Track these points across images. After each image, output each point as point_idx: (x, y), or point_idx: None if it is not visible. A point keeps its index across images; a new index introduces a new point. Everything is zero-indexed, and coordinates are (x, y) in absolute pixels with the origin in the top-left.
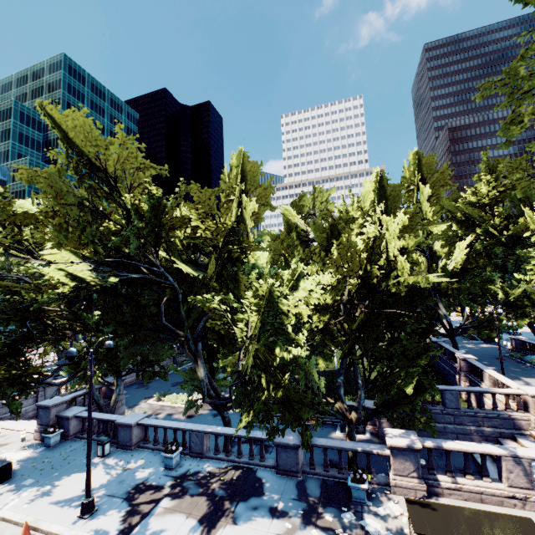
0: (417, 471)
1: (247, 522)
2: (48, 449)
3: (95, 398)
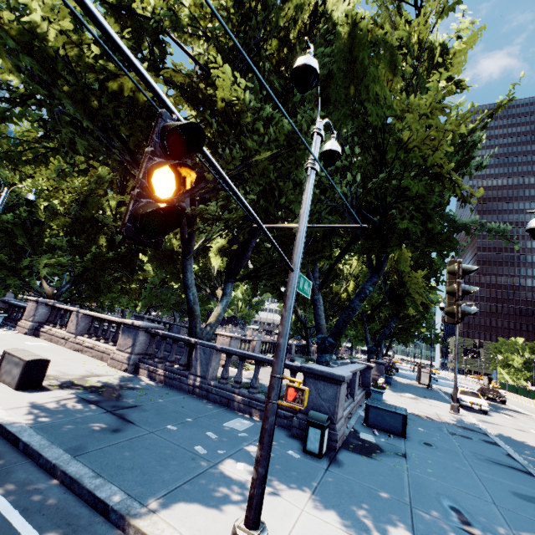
0: (32, 317)
1: None
2: None
3: None
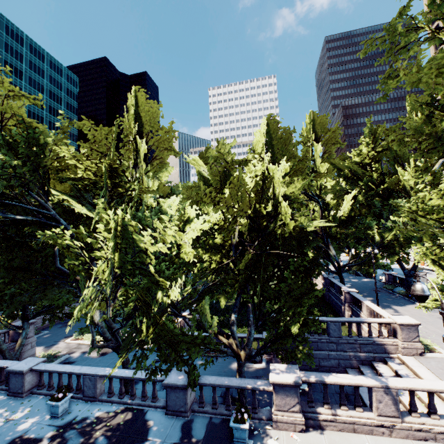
0: (297, 406)
1: None
2: None
3: None
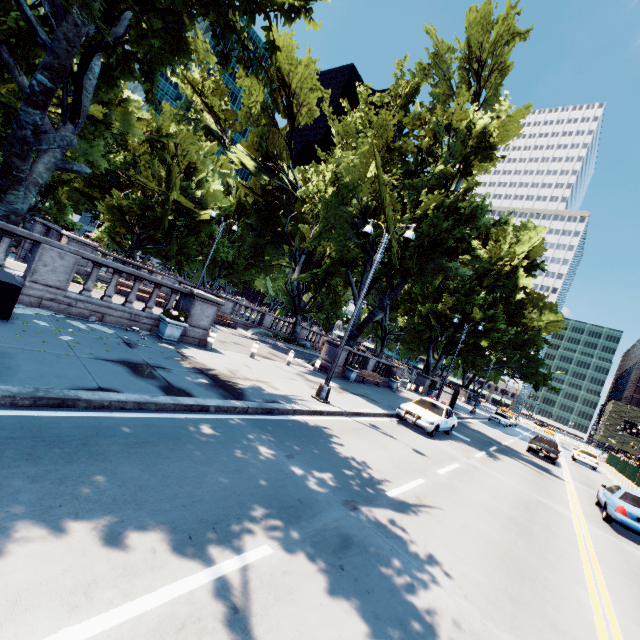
0: None
1: None
2: None
3: None
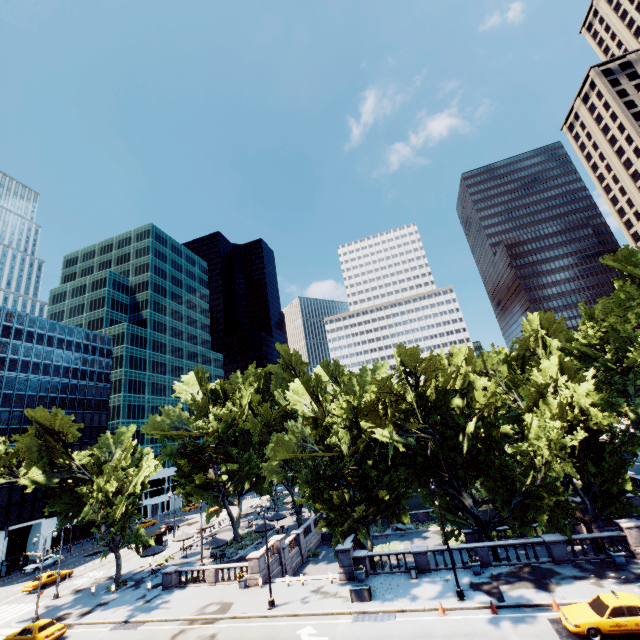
0: None
1: (566, 583)
2: (364, 582)
3: (362, 543)
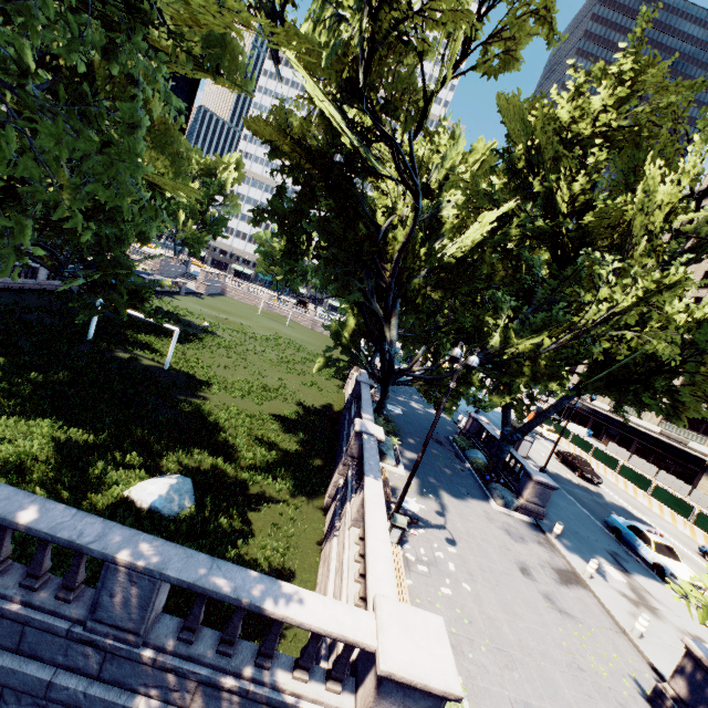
0: None
1: None
2: None
3: None
